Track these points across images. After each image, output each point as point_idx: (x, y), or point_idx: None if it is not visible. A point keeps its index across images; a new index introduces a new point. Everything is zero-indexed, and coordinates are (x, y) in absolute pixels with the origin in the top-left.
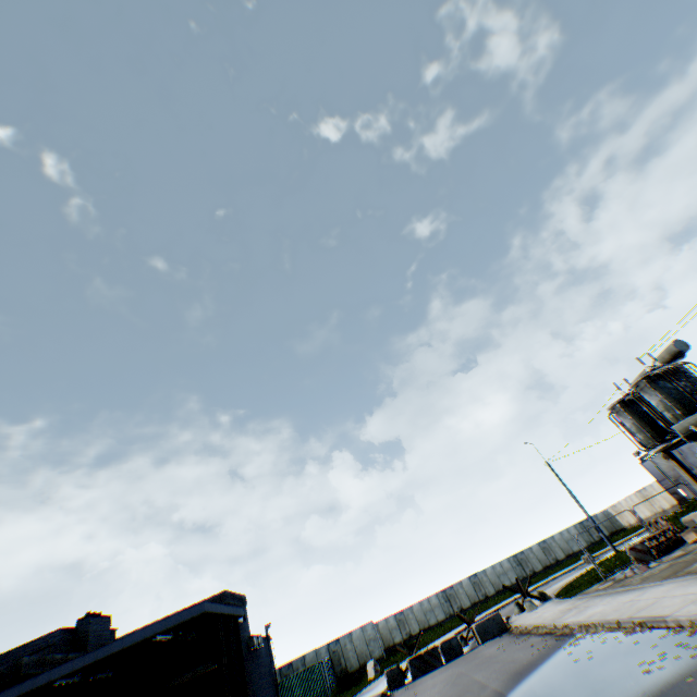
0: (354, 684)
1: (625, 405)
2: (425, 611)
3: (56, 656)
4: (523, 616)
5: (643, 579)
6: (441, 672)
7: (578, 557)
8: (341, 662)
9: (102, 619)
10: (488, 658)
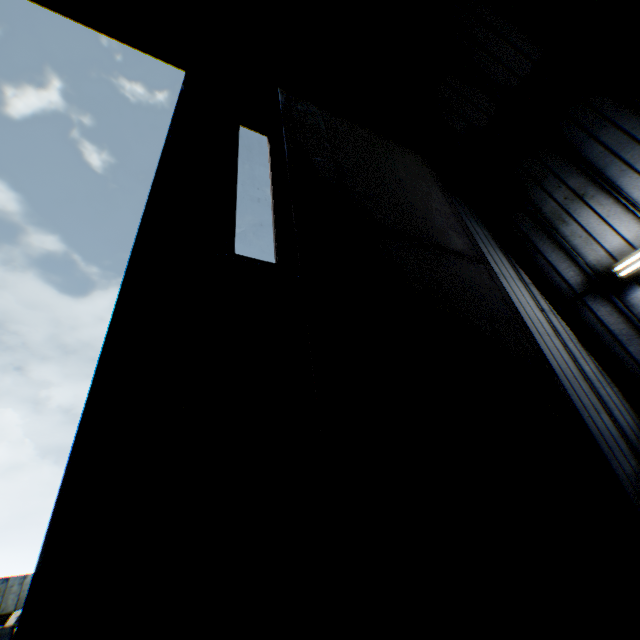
0: None
1: None
2: None
3: None
4: None
5: None
6: None
7: None
8: None
9: None
10: None
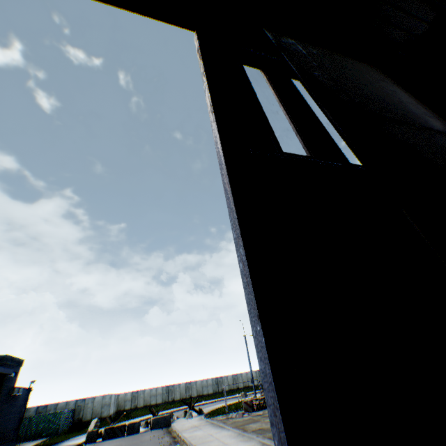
0: (79, 430)
1: None
2: (151, 395)
3: None
4: (180, 420)
5: (232, 422)
6: (115, 441)
7: (248, 389)
8: (80, 413)
9: None
10: (139, 441)
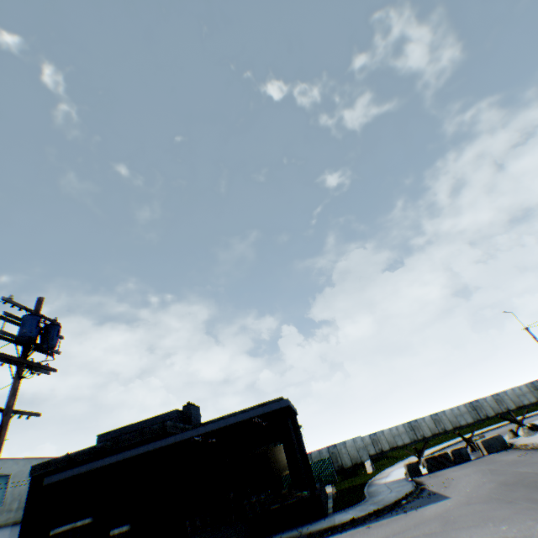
0: (354, 475)
1: None
2: (393, 435)
3: (180, 425)
4: (524, 439)
5: None
6: (462, 469)
7: (532, 408)
8: (338, 461)
9: (196, 408)
10: (516, 461)
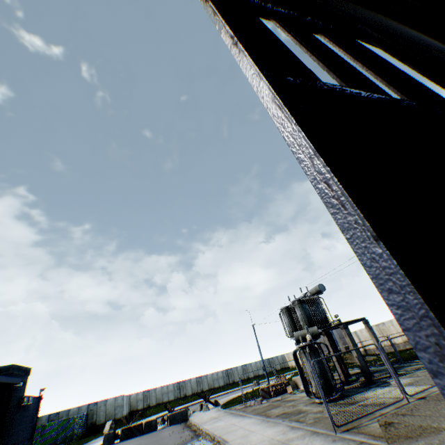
0: (94, 433)
1: (288, 310)
2: (163, 392)
3: None
4: (197, 414)
5: (252, 410)
6: (134, 441)
7: (259, 378)
8: (93, 417)
9: None
10: (159, 438)
